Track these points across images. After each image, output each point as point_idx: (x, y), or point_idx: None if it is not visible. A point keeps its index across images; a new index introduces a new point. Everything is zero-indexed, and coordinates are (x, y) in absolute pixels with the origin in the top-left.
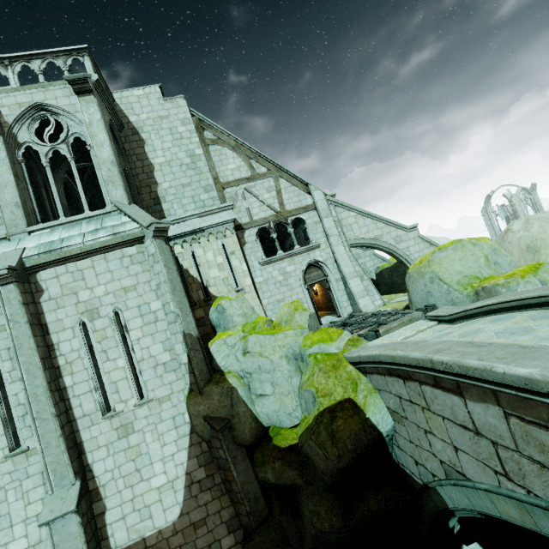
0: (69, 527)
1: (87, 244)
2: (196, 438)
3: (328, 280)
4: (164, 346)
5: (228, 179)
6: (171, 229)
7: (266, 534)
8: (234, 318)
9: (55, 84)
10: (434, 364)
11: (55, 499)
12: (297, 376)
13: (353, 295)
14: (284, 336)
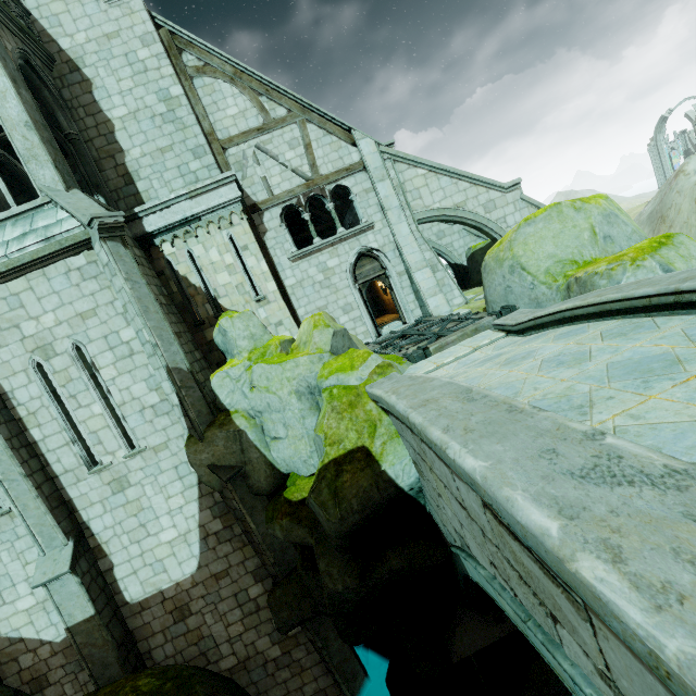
0: (69, 587)
1: (12, 258)
2: (206, 489)
3: (387, 275)
4: (148, 385)
5: (230, 133)
6: (153, 220)
7: (288, 588)
8: (238, 342)
9: None
10: (410, 424)
11: (47, 561)
12: (312, 415)
13: (421, 294)
14: (295, 365)
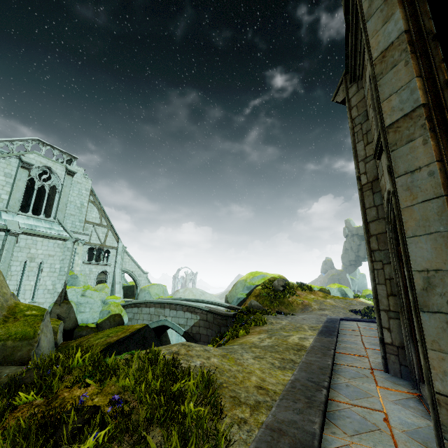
0: None
1: (47, 233)
2: None
3: (106, 281)
4: (52, 282)
5: (89, 220)
6: None
7: None
8: (81, 282)
9: (59, 163)
10: (148, 301)
11: None
12: (101, 307)
13: (115, 291)
14: (102, 293)
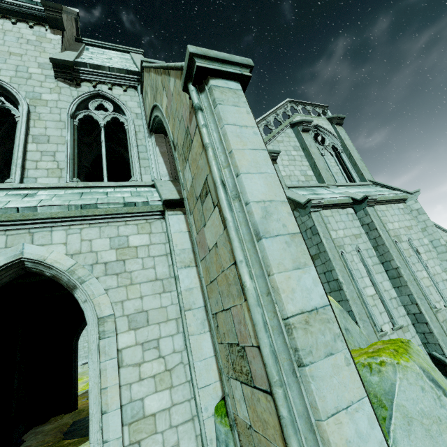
0: None
1: (385, 196)
2: None
3: None
4: (440, 268)
5: None
6: None
7: None
8: None
9: (320, 118)
10: None
11: None
12: None
13: None
14: None
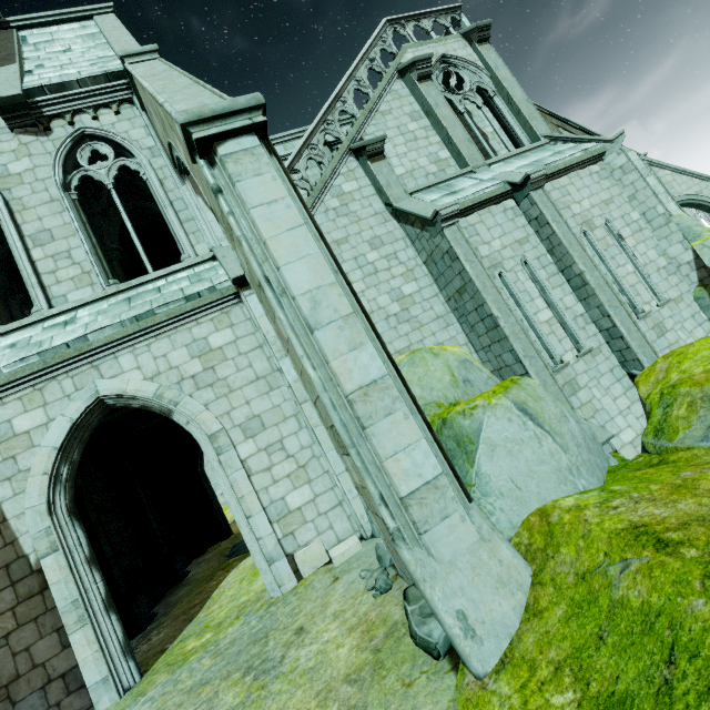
0: None
1: (566, 160)
2: None
3: None
4: (656, 252)
5: None
6: None
7: None
8: (694, 228)
9: (449, 38)
10: None
11: None
12: None
13: None
14: None
